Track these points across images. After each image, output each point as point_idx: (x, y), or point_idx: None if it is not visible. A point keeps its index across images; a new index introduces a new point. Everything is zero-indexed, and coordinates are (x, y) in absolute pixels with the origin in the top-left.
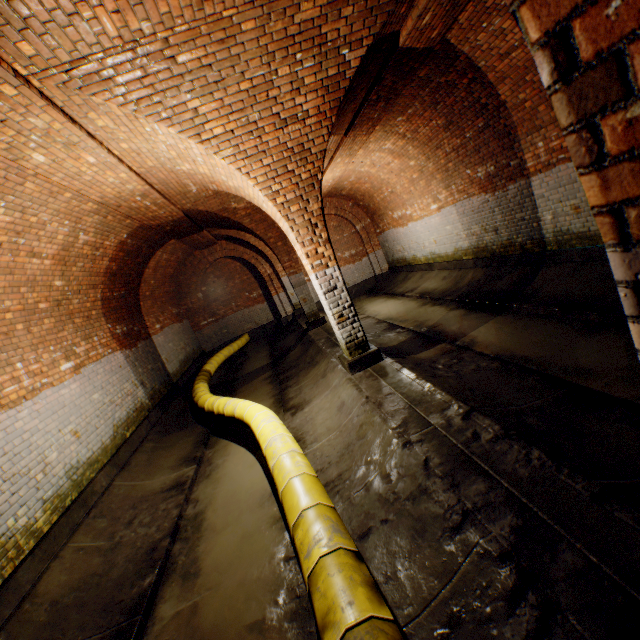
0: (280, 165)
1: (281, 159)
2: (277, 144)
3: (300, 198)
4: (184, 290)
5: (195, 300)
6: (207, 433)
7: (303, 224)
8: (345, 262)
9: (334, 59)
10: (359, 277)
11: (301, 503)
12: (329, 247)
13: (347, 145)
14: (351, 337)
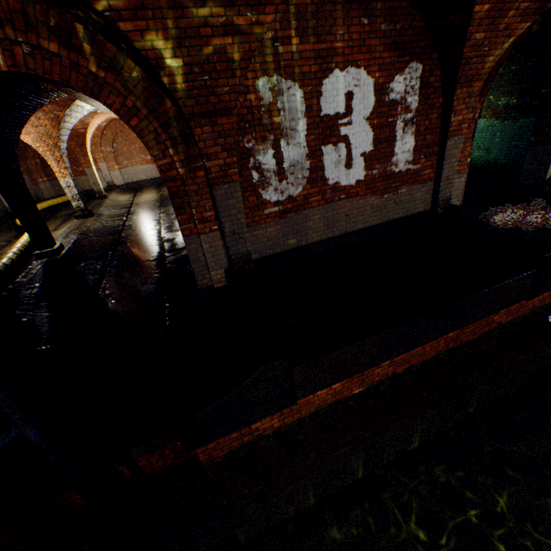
0: (39, 138)
1: (39, 136)
2: (36, 132)
3: (51, 150)
4: (25, 155)
5: (34, 164)
6: (19, 235)
7: (54, 160)
8: (148, 162)
9: (52, 114)
10: (157, 174)
11: (21, 239)
12: (67, 171)
13: (109, 112)
14: (78, 206)
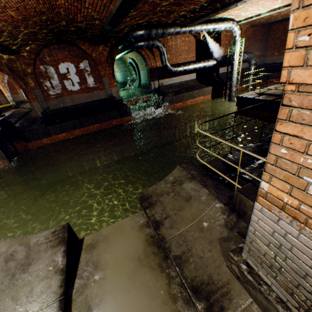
0: None
1: None
2: None
3: (1, 83)
4: None
5: None
6: None
7: (2, 86)
8: None
9: None
10: None
11: None
12: (7, 90)
13: None
14: (13, 104)
